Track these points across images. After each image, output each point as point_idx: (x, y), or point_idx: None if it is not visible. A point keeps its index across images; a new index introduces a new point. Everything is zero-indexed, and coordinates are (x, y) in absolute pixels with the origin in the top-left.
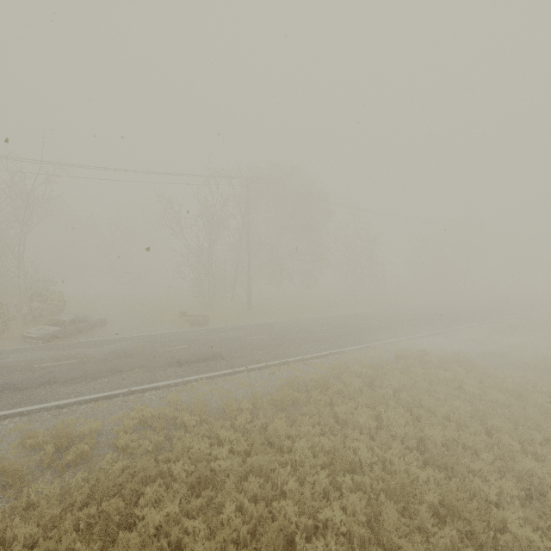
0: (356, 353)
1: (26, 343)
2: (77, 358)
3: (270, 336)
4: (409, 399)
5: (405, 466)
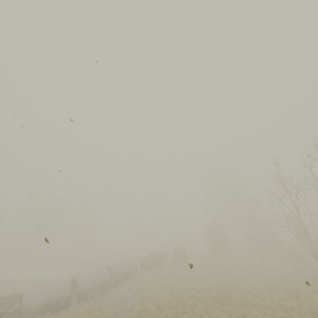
0: None
1: None
2: None
3: None
4: None
5: None
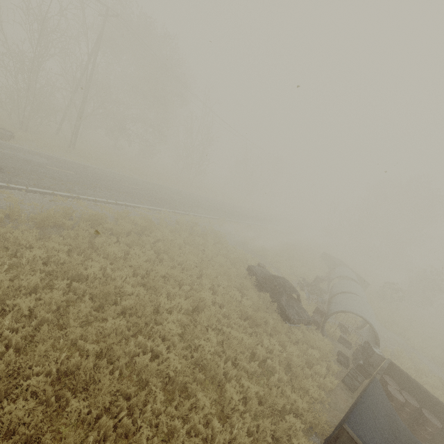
0: (148, 211)
1: None
2: None
3: (76, 174)
4: (162, 248)
5: (123, 283)
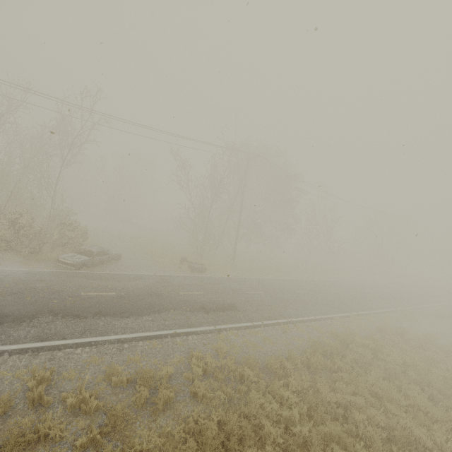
0: (343, 321)
1: (59, 267)
2: (114, 291)
3: (265, 293)
4: (417, 378)
5: None
